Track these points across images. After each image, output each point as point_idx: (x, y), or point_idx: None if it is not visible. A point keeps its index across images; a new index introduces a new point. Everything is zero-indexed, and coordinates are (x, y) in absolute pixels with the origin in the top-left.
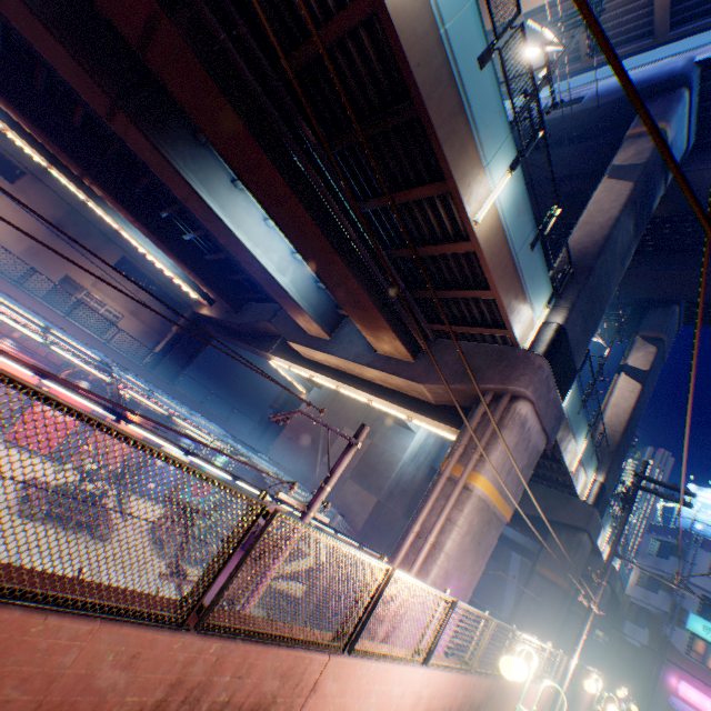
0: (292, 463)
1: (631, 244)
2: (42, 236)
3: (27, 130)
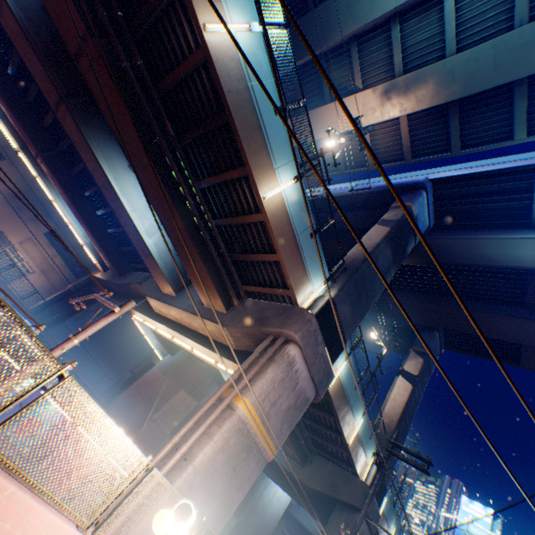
0: (125, 417)
1: (391, 267)
2: None
3: (14, 124)
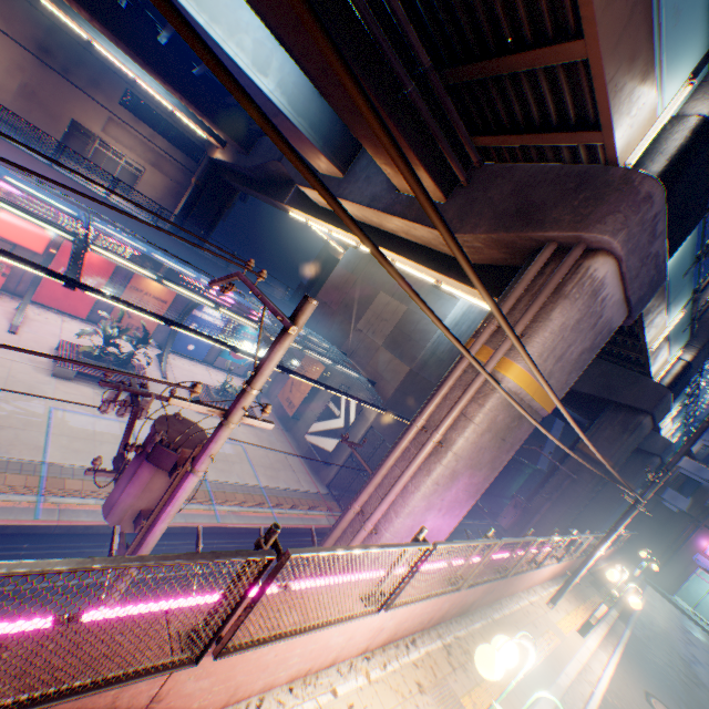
0: (326, 329)
1: None
2: (31, 68)
3: None
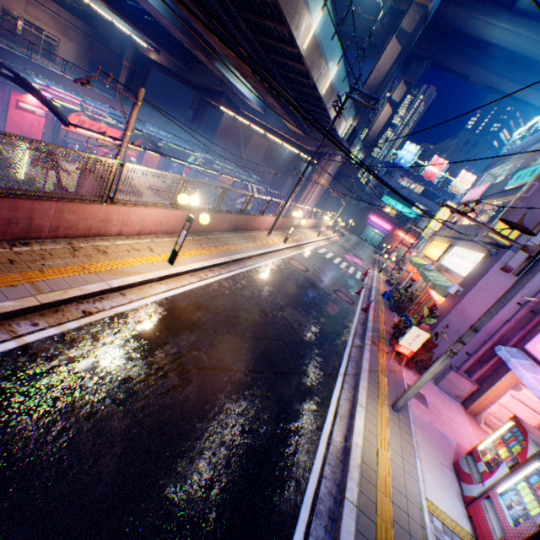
0: (228, 155)
1: (394, 73)
2: None
3: None
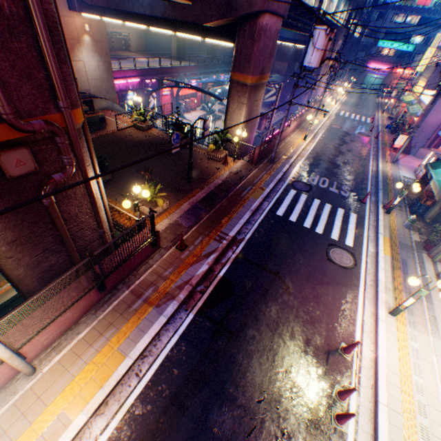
0: None
1: None
2: None
3: None
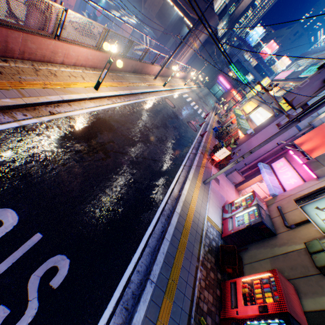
0: (131, 5)
1: None
2: None
3: None
